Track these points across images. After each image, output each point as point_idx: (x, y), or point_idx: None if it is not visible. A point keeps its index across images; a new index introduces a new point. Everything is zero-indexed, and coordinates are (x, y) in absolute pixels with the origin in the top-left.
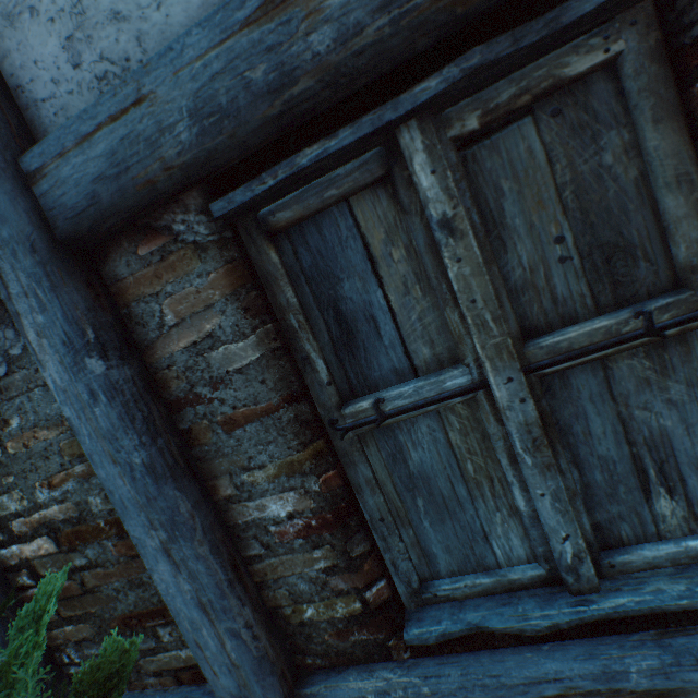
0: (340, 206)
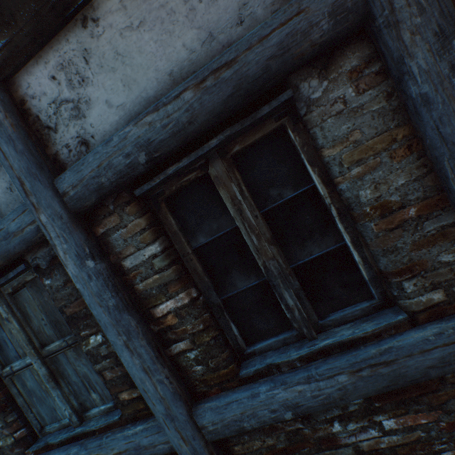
0: None
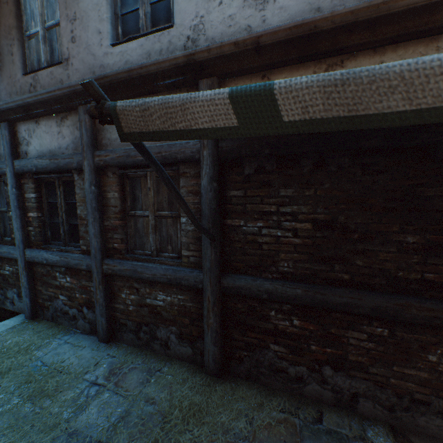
0: None
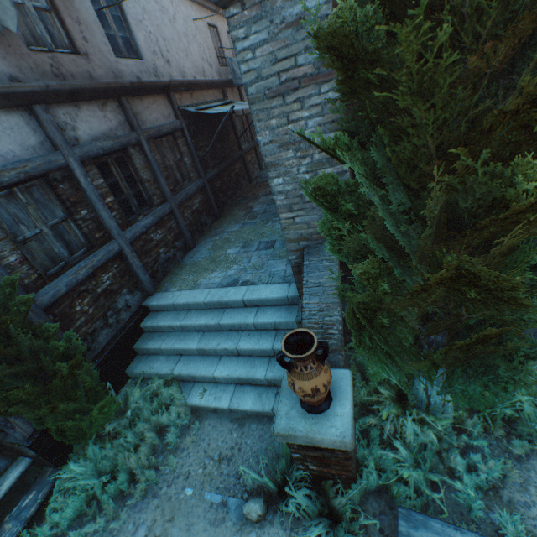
0: (4, 201)
